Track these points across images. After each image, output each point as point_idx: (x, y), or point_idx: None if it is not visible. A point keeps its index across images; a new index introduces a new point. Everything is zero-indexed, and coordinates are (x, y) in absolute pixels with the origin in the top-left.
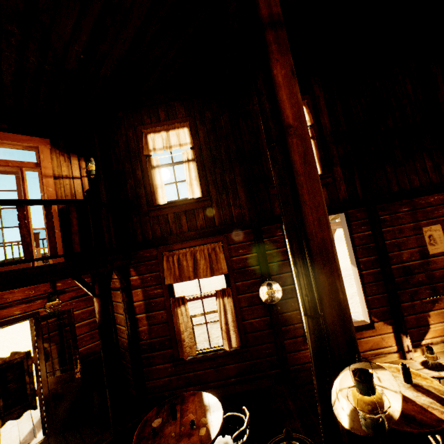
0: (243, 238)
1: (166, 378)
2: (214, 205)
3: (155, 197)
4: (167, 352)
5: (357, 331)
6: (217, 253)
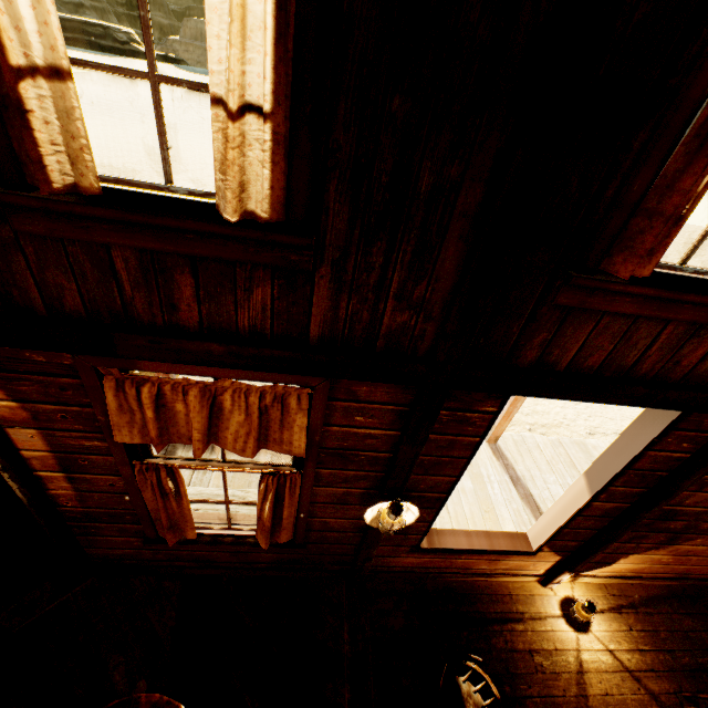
0: (383, 394)
1: (130, 550)
2: (322, 272)
3: (20, 137)
4: (130, 527)
5: (505, 554)
6: (288, 411)
